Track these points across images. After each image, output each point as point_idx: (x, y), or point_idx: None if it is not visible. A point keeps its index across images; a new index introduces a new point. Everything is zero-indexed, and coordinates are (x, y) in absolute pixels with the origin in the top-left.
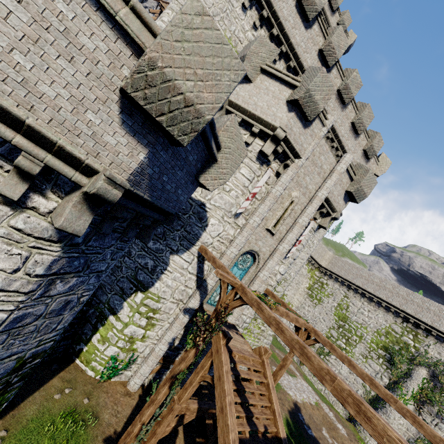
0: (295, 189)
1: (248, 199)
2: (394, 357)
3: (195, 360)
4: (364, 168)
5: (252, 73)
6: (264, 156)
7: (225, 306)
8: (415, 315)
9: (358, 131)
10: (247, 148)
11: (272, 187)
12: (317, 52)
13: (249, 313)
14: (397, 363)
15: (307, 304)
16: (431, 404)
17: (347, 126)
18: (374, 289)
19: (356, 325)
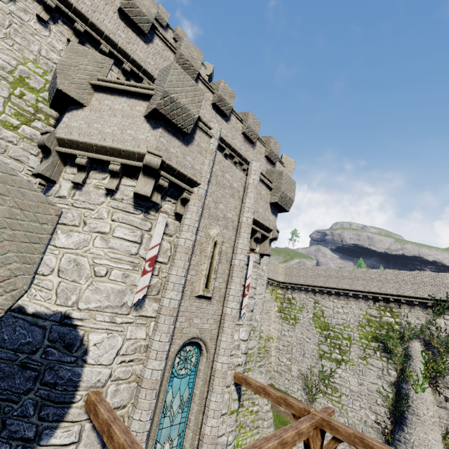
0: (212, 225)
1: (146, 271)
2: (387, 344)
3: None
4: (277, 172)
5: (80, 93)
6: (144, 199)
7: None
8: (380, 291)
9: (252, 140)
10: (113, 196)
11: (177, 237)
12: None
13: (228, 427)
14: (392, 348)
15: (286, 329)
16: (442, 376)
17: (240, 138)
18: (335, 283)
19: (339, 327)
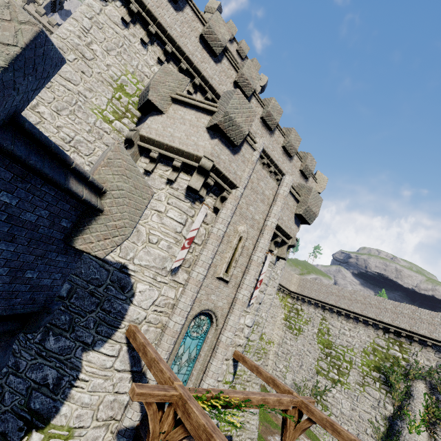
0: (241, 223)
1: (184, 247)
2: (389, 377)
3: None
4: (306, 188)
5: (162, 103)
6: (194, 192)
7: None
8: (392, 323)
9: (290, 154)
10: (171, 185)
11: (212, 226)
12: (232, 84)
13: None
14: (394, 383)
15: (288, 338)
16: None
17: (280, 150)
18: (347, 304)
19: (342, 348)
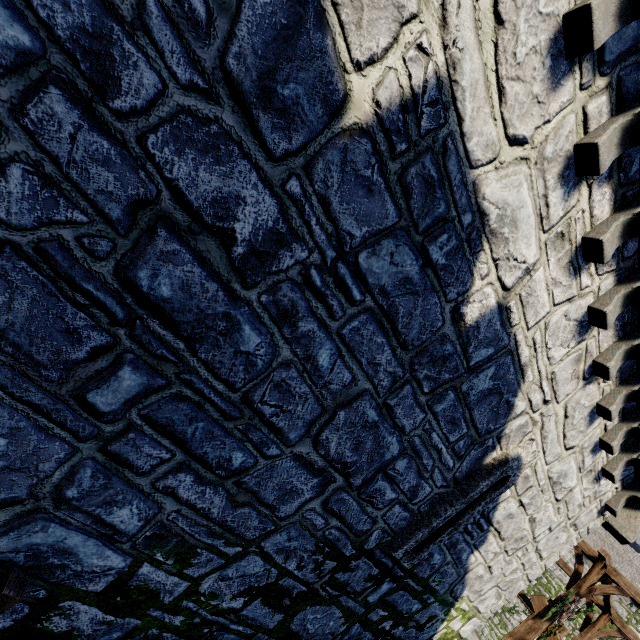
0: None
1: None
2: None
3: (543, 633)
4: None
5: None
6: None
7: (589, 585)
8: None
9: None
10: None
11: None
12: None
13: None
14: None
15: None
16: None
17: None
18: (595, 543)
19: (560, 583)
